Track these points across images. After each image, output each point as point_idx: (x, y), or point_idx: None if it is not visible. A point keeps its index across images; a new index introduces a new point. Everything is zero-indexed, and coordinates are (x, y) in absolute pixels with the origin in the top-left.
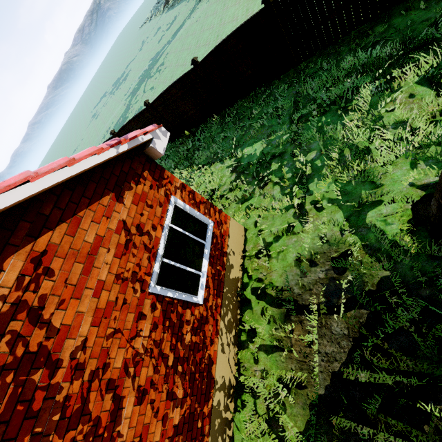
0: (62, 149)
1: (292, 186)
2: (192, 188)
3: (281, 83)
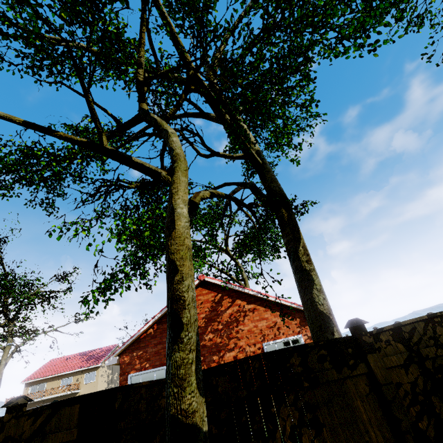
0: None
1: None
2: None
3: None
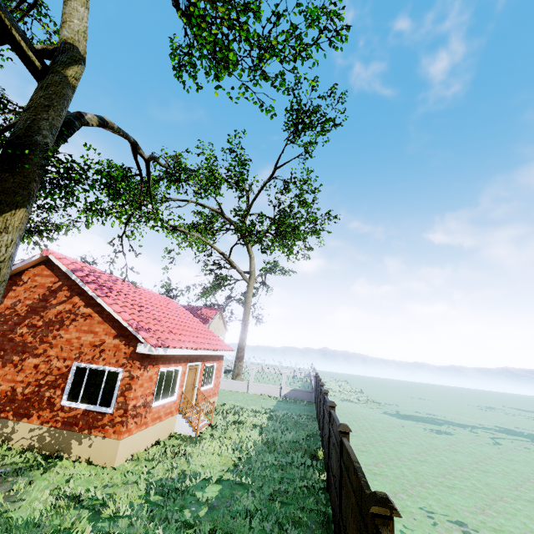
0: (436, 391)
1: (108, 500)
2: (216, 448)
3: (305, 531)
